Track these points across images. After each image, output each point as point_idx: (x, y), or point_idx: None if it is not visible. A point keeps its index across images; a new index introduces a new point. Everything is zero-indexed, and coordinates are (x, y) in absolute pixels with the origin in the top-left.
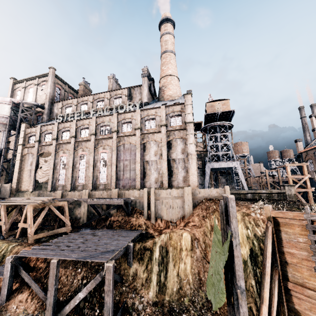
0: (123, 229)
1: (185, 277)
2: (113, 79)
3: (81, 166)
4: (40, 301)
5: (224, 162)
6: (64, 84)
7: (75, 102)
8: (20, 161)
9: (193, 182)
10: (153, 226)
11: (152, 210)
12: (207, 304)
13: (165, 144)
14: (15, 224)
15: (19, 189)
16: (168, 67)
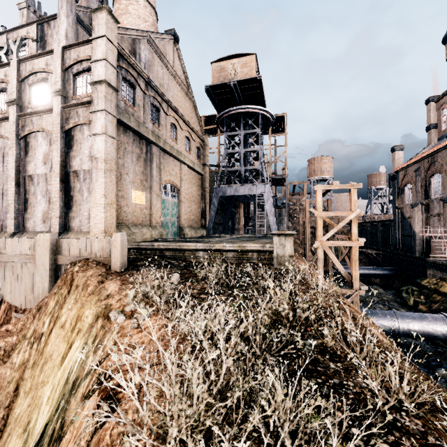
0: None
1: None
2: (31, 10)
3: None
4: None
5: (245, 186)
6: None
7: None
8: None
9: (97, 223)
10: None
11: None
12: None
13: (58, 138)
14: None
15: None
16: None
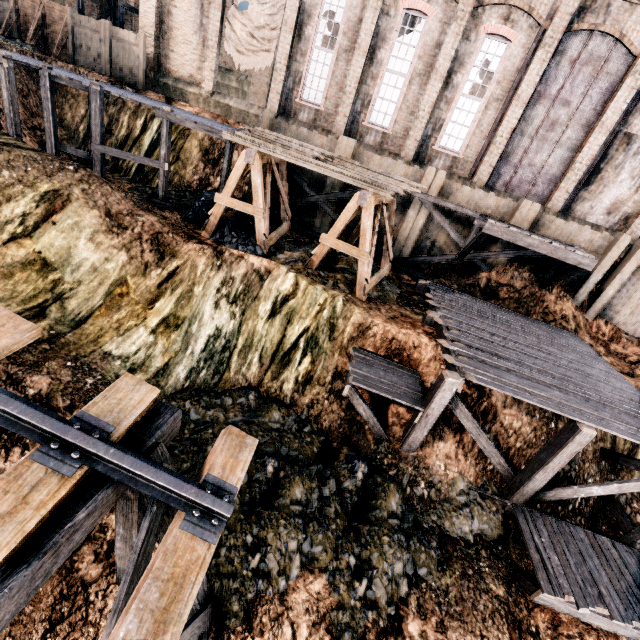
0: (529, 316)
1: None
2: None
3: (393, 62)
4: (480, 463)
5: None
6: None
7: None
8: None
9: None
10: (586, 329)
11: (605, 295)
12: None
13: None
14: None
15: (160, 66)
16: None
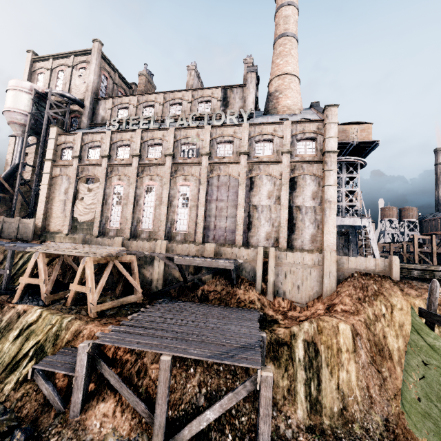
0: (227, 306)
1: (351, 391)
2: (195, 71)
3: (147, 203)
4: (136, 416)
5: (349, 218)
6: (113, 71)
7: (134, 101)
8: (49, 185)
9: (330, 245)
10: (271, 305)
11: (270, 281)
12: (387, 436)
13: (287, 183)
14: None
15: (45, 229)
16: (287, 61)
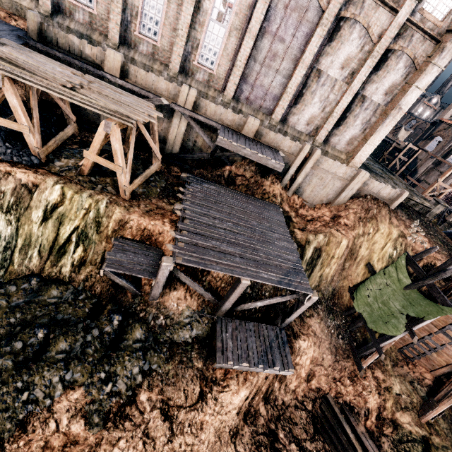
0: (253, 196)
1: (326, 278)
2: None
3: None
4: (201, 298)
5: None
6: None
7: None
8: None
9: (362, 156)
10: (287, 201)
11: (297, 181)
12: (330, 297)
13: (379, 56)
14: (6, 102)
15: None
16: None
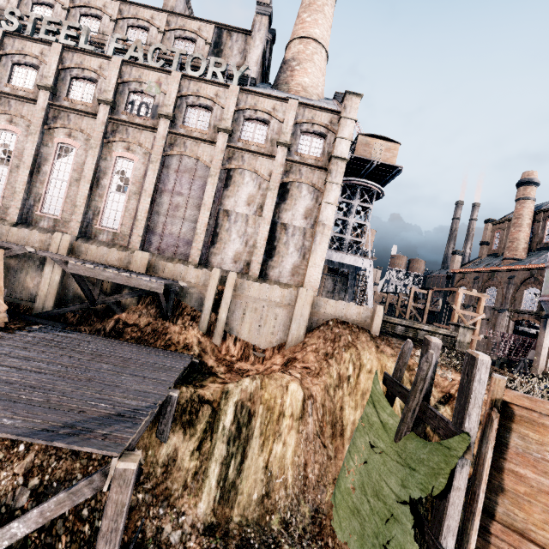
0: (148, 345)
1: (281, 473)
2: None
3: (57, 173)
4: None
5: (351, 256)
6: None
7: None
8: None
9: (312, 282)
10: (215, 351)
11: (221, 318)
12: (311, 528)
13: (276, 188)
14: None
15: None
16: (317, 19)
